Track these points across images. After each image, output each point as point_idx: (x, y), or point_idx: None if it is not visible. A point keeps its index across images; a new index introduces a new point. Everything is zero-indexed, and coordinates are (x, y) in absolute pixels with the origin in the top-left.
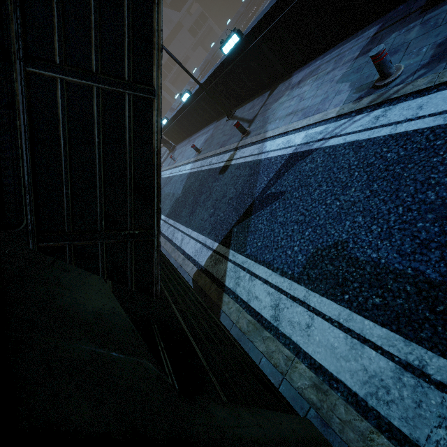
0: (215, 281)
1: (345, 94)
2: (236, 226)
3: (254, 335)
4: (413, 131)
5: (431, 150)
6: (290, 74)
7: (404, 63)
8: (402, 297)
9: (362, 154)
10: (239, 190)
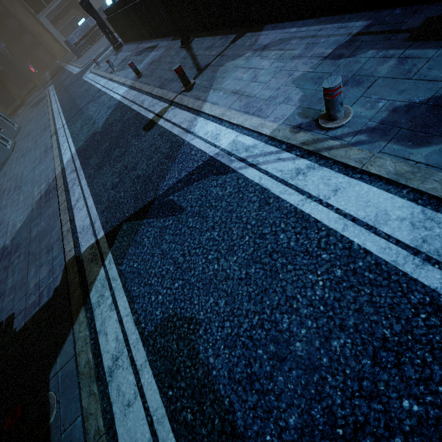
0: (83, 284)
1: (291, 108)
2: (127, 223)
3: (85, 382)
4: (315, 221)
5: (314, 261)
6: (263, 24)
7: (356, 108)
8: (208, 428)
9: (263, 215)
10: (149, 170)
